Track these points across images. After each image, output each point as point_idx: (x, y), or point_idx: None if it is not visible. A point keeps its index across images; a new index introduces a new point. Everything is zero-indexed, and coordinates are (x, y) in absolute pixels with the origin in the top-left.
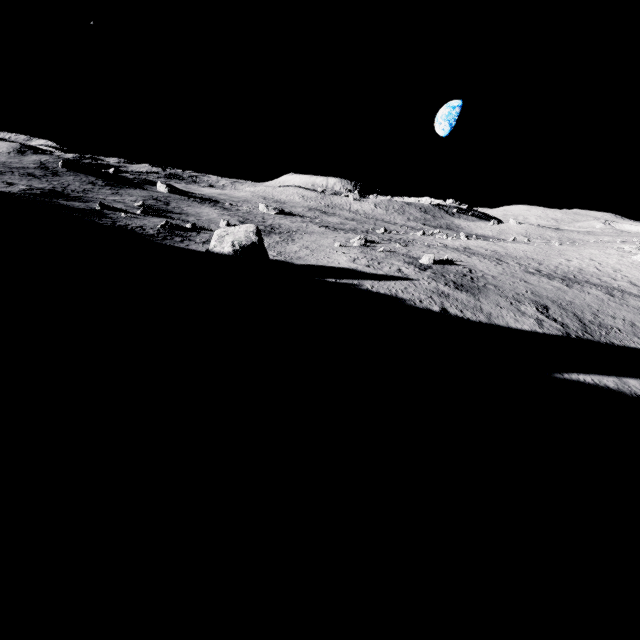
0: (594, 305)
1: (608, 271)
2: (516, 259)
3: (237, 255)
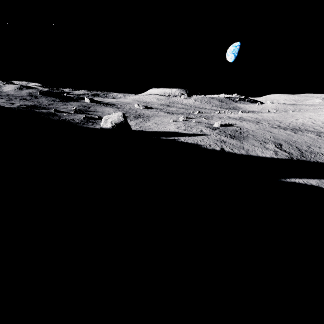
0: (308, 142)
1: (319, 123)
2: (267, 121)
3: (114, 128)
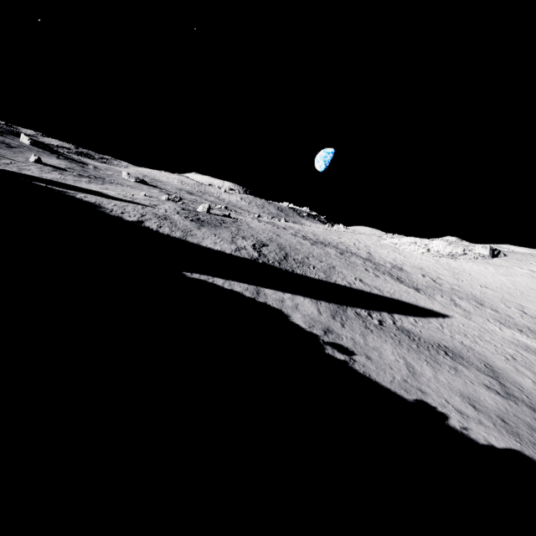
0: (315, 254)
1: (360, 246)
2: (300, 231)
3: None
